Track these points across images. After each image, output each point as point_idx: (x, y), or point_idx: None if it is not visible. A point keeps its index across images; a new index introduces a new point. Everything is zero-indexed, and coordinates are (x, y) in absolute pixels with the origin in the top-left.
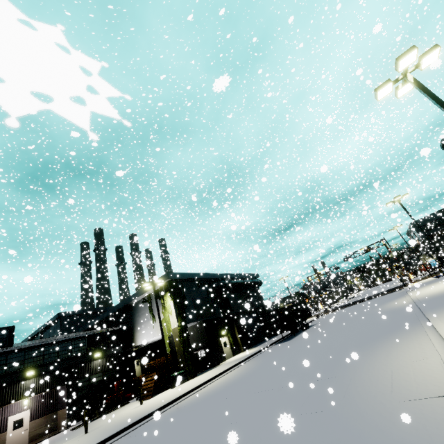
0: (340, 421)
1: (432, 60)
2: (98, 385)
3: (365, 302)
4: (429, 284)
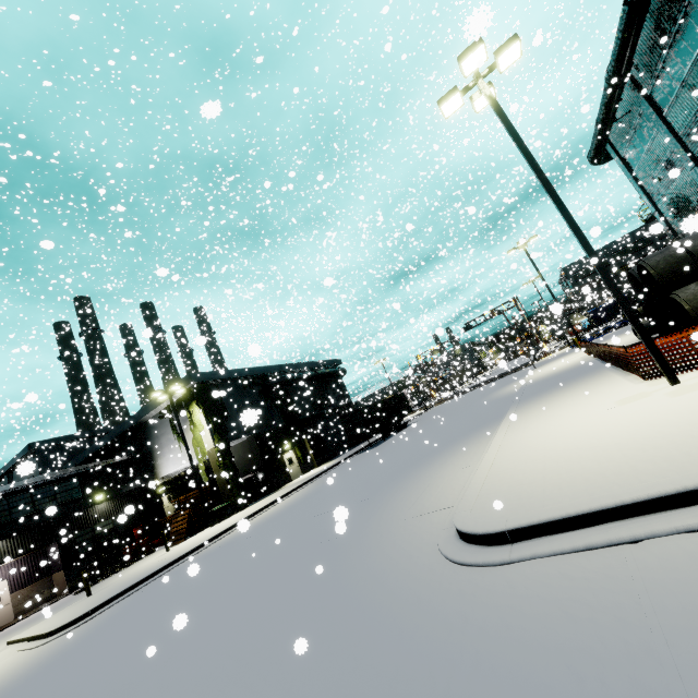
0: (346, 546)
1: (513, 57)
2: (108, 535)
3: (486, 386)
4: (558, 358)
